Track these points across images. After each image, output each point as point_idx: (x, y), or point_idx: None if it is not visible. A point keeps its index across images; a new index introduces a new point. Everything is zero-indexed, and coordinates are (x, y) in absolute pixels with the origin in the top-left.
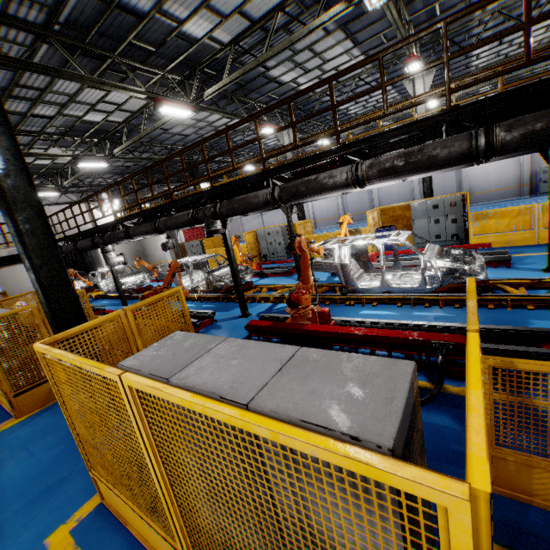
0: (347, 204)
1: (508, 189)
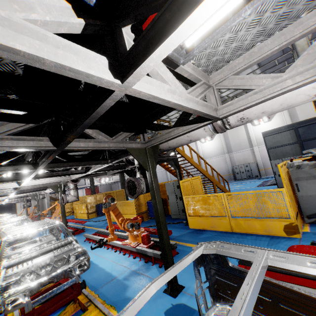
0: (158, 179)
1: (225, 176)
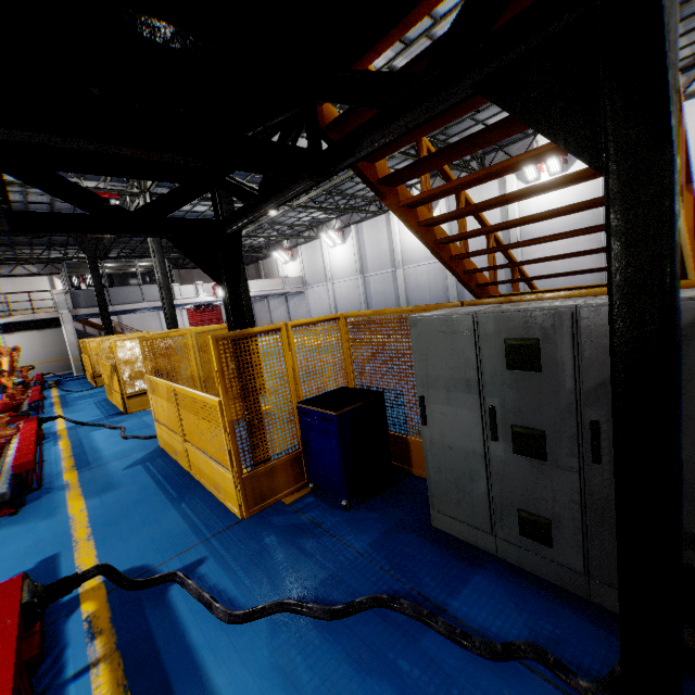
0: (371, 297)
1: None
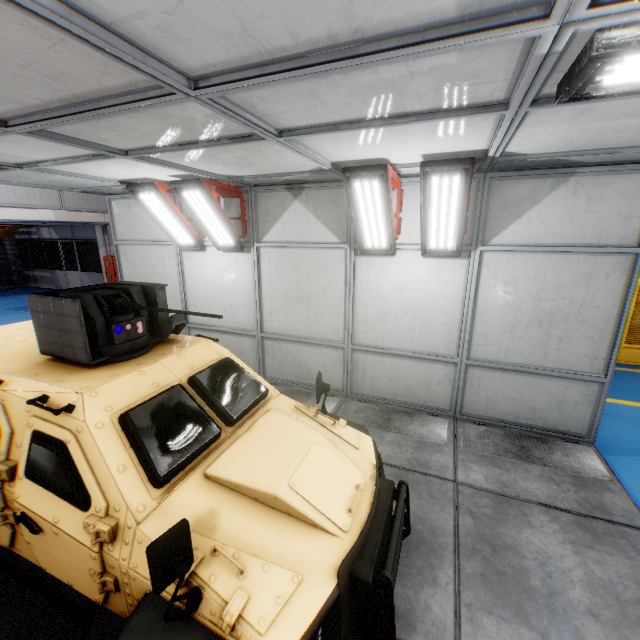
0: None
1: None
